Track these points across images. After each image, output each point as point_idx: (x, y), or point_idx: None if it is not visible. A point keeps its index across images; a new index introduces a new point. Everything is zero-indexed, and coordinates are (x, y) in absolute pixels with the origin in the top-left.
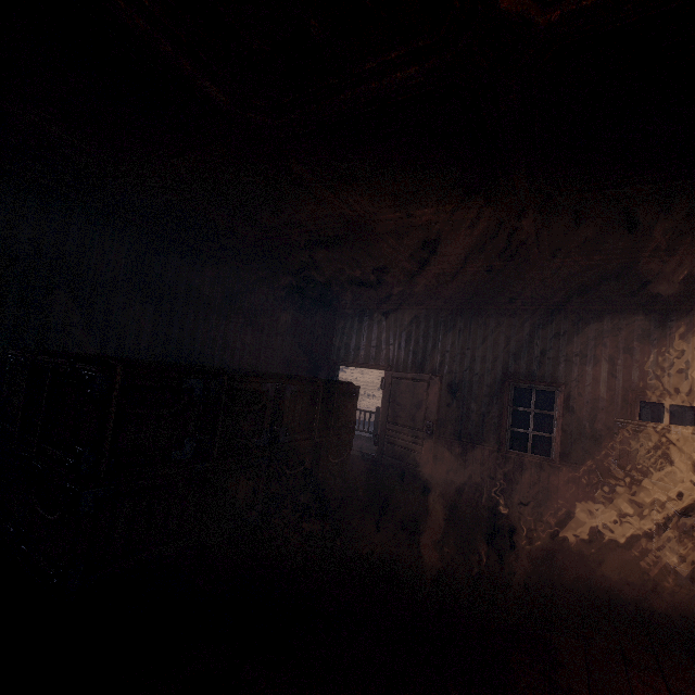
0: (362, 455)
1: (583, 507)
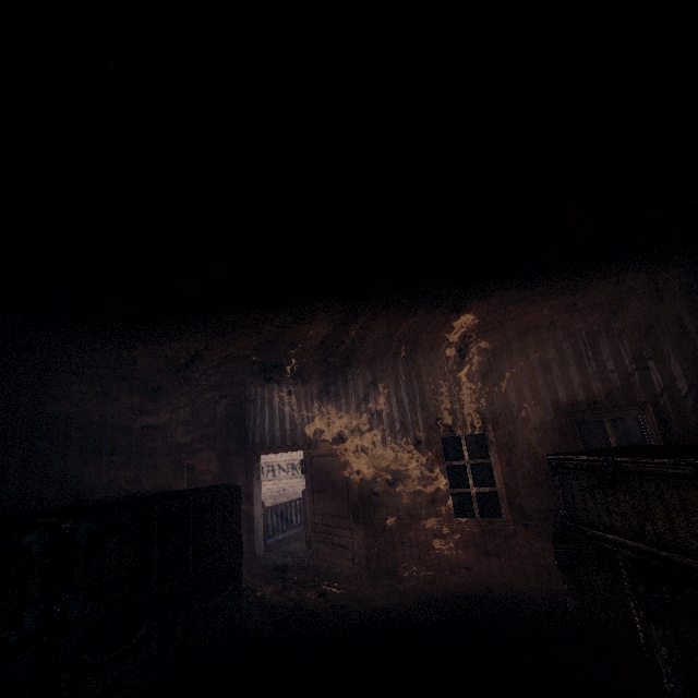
0: (297, 564)
1: (558, 579)
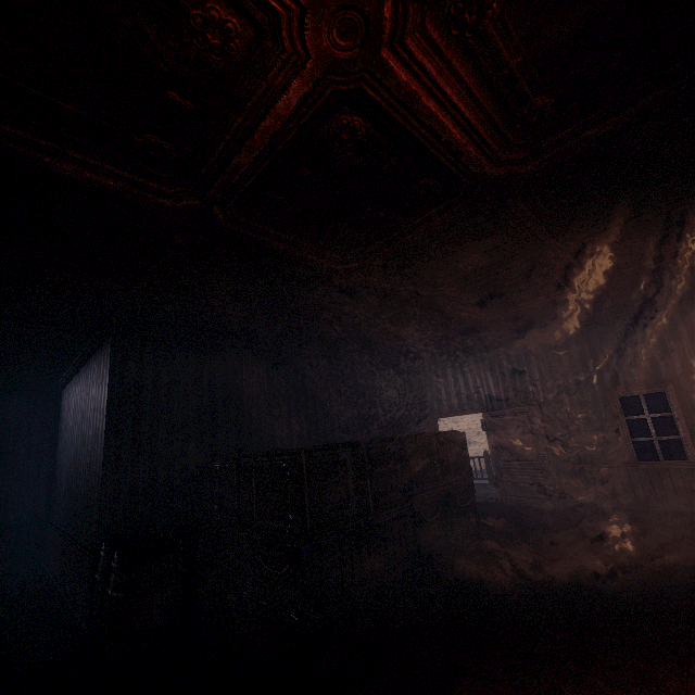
0: (485, 500)
1: None
